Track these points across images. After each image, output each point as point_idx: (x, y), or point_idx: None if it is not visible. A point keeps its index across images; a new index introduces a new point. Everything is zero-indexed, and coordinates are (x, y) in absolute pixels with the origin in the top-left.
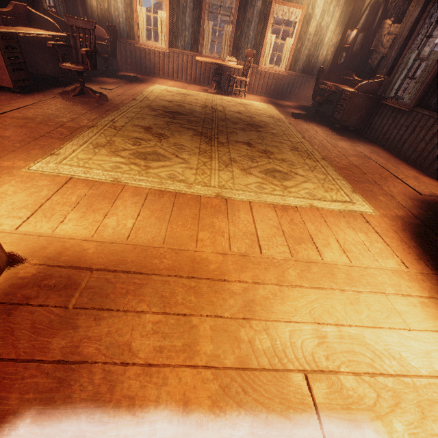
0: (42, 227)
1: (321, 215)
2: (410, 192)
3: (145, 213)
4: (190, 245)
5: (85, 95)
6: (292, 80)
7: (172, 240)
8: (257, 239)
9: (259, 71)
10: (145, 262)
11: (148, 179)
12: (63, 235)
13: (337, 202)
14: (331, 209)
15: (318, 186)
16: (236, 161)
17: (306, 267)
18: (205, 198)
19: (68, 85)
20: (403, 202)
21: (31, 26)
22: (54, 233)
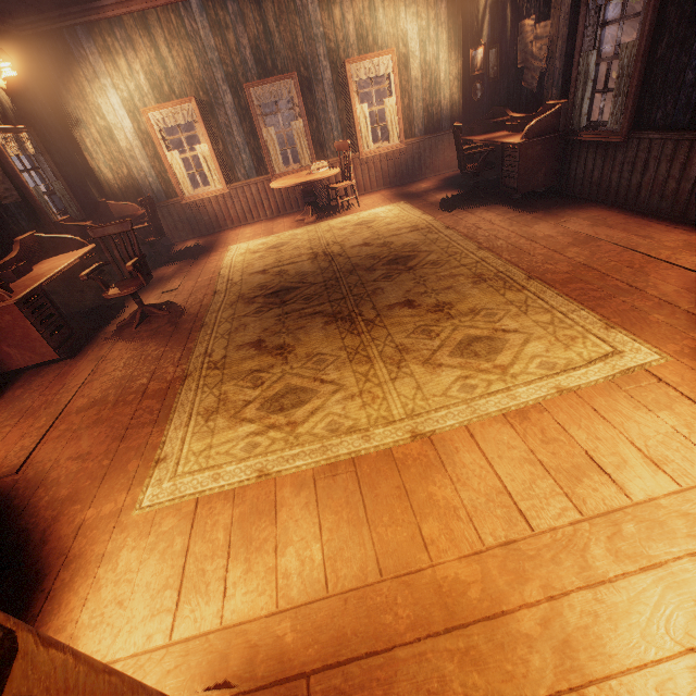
0: (204, 618)
1: (582, 401)
2: (695, 281)
3: (329, 522)
4: (421, 560)
5: (149, 317)
6: (416, 150)
7: (390, 562)
8: (512, 502)
9: (364, 159)
10: (374, 628)
11: (304, 450)
12: (240, 622)
13: (593, 363)
14: (592, 382)
15: (550, 342)
16: (408, 350)
17: (613, 529)
18: (397, 447)
19: (120, 309)
20: (695, 310)
21: (48, 255)
22: (225, 622)
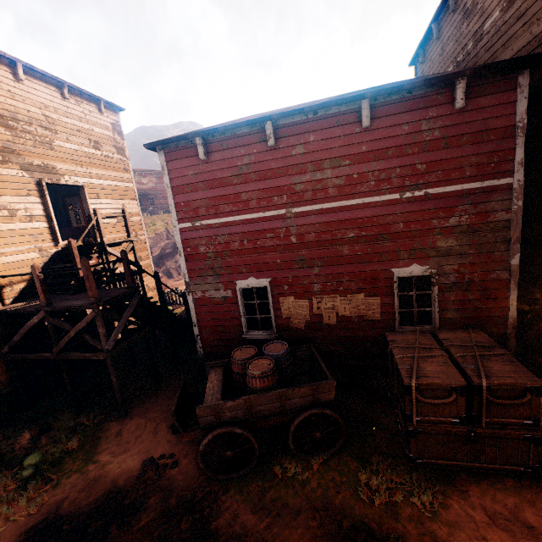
0: None
1: None
2: None
3: None
4: None
5: None
6: None
7: None
8: None
9: None
10: None
11: None
12: None
13: None
14: None
15: None
16: None
17: None
18: None
19: None
20: None
21: None
22: None
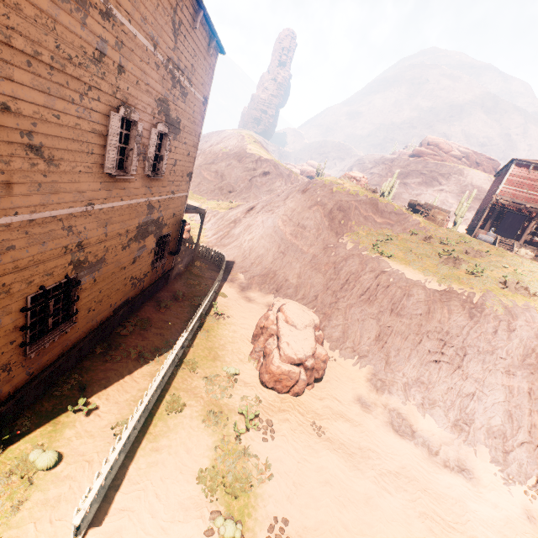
0: None
1: None
2: None
3: None
4: None
5: None
6: None
7: None
8: None
9: None
10: None
11: None
12: None
13: None
14: None
15: None
16: None
17: None
18: None
19: None
20: None
21: None
22: None
